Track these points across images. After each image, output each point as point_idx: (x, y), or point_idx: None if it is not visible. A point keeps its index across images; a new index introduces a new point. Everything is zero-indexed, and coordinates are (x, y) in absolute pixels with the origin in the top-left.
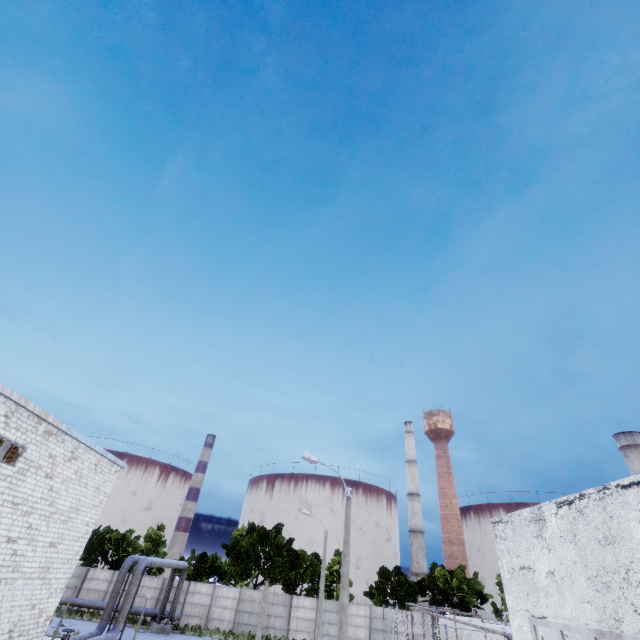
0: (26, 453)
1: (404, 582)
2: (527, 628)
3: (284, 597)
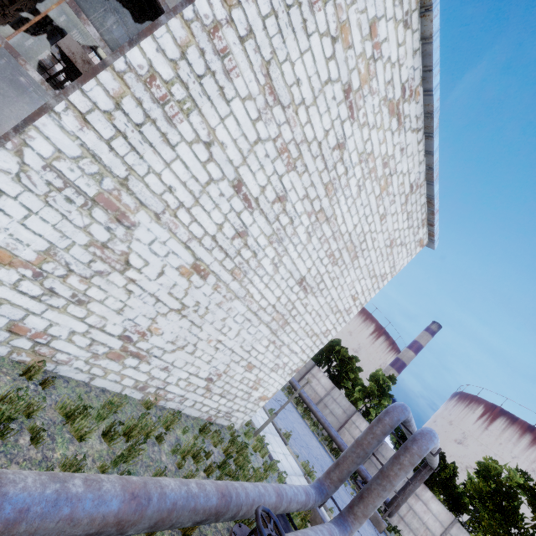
0: None
1: None
2: None
3: None
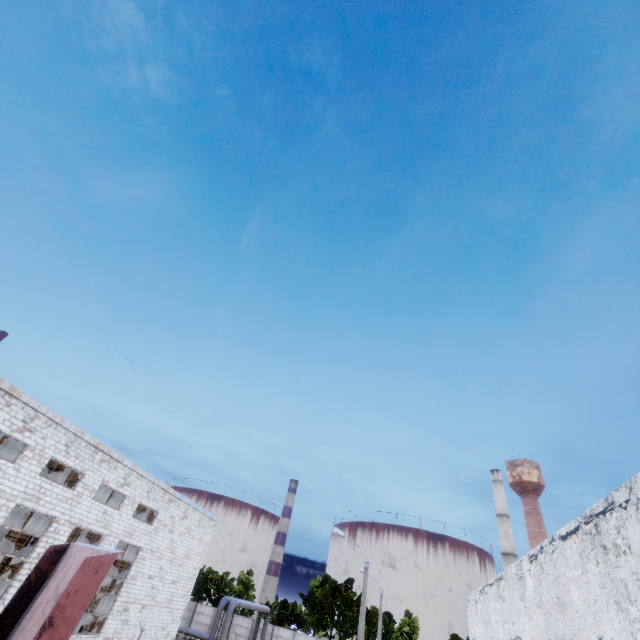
0: (158, 516)
1: None
2: None
3: None
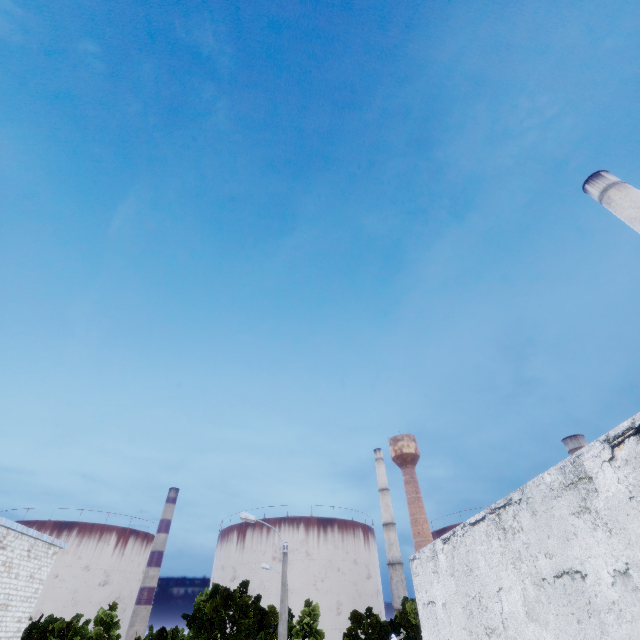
0: None
1: (376, 624)
2: None
3: None
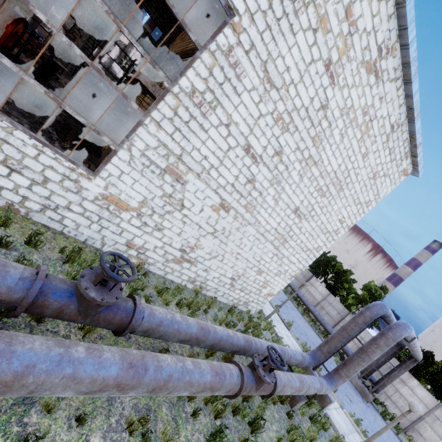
0: None
1: None
2: None
3: None
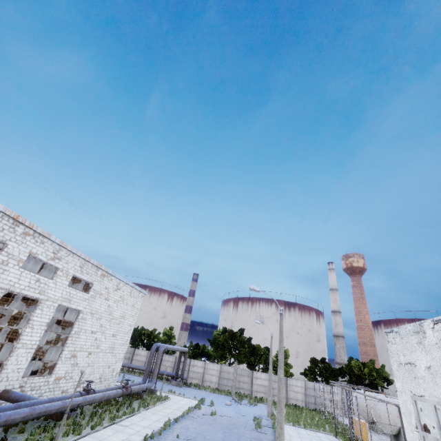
0: (93, 286)
1: (328, 368)
2: (410, 402)
3: (248, 372)
